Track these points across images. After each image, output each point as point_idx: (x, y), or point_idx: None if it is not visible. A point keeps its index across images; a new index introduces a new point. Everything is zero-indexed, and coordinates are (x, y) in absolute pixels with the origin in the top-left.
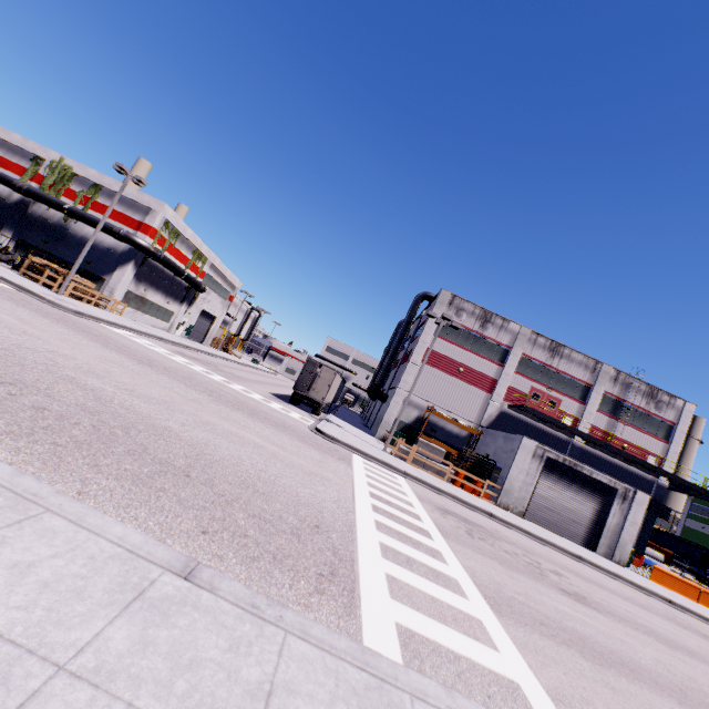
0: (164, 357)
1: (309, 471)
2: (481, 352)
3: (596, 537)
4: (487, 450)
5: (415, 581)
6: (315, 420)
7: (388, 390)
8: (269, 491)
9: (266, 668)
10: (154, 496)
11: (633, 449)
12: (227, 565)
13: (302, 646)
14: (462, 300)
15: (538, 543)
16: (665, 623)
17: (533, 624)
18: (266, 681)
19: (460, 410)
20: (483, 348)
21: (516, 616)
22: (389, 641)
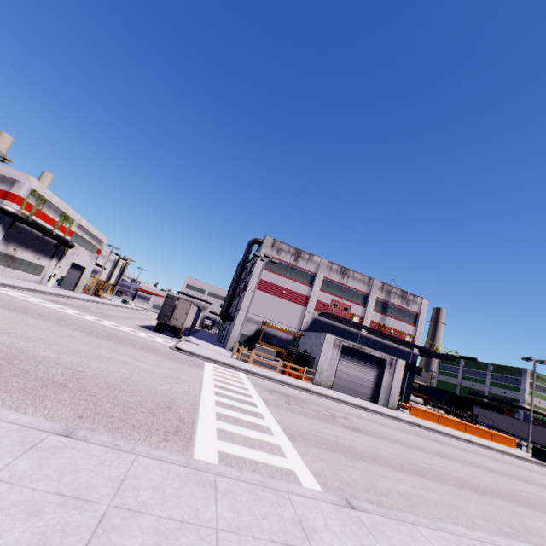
0: (38, 305)
1: (167, 375)
2: (297, 278)
3: (377, 394)
4: (306, 346)
5: (238, 430)
6: (176, 342)
7: (234, 313)
8: (133, 390)
9: (122, 470)
10: (38, 400)
11: (396, 333)
12: (98, 433)
13: (147, 460)
14: (281, 243)
15: (339, 403)
16: (410, 436)
17: (316, 444)
18: (121, 475)
19: (286, 321)
20: (298, 275)
21: (306, 441)
22: (211, 459)
